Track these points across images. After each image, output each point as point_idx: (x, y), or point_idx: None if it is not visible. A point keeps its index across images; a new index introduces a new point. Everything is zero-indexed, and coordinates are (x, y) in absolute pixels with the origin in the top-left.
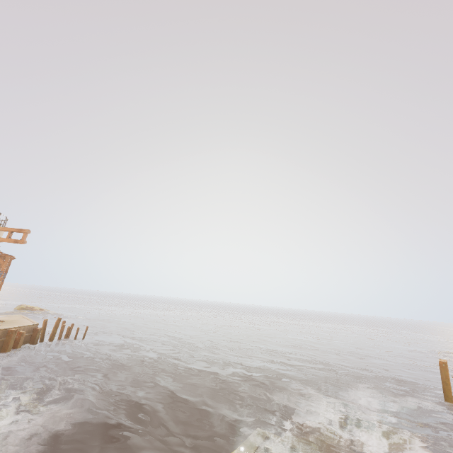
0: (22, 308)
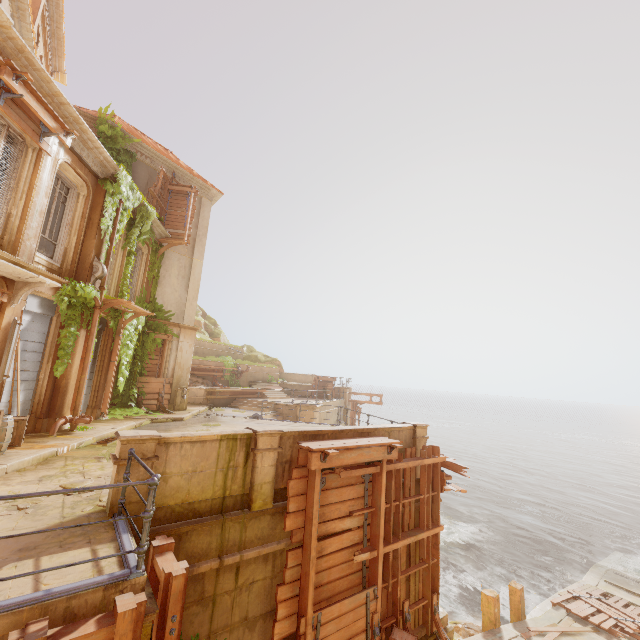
0: None
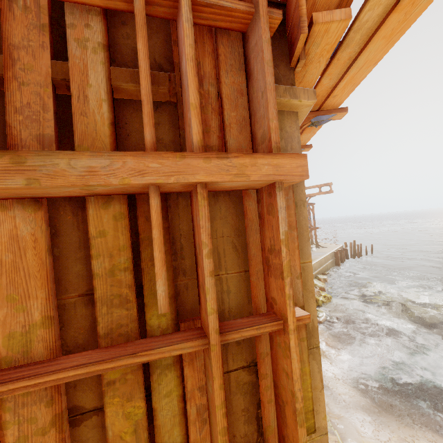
0: None
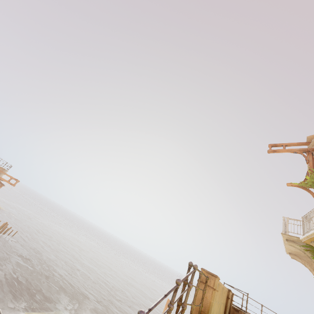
0: None
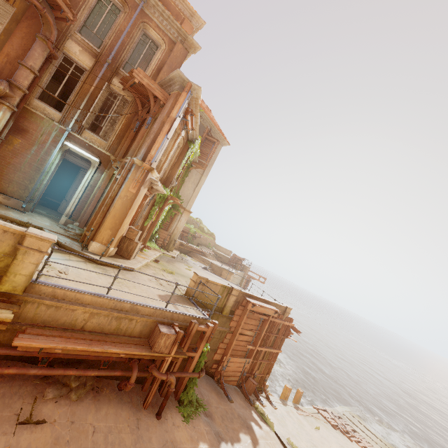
0: None
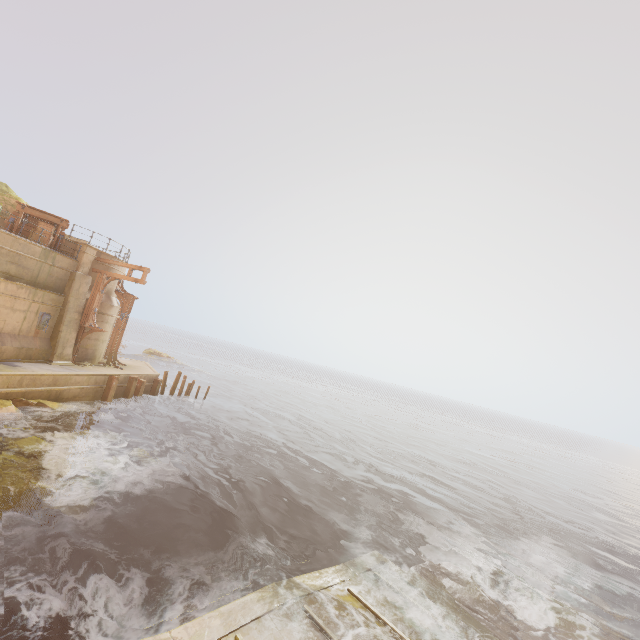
0: (150, 352)
